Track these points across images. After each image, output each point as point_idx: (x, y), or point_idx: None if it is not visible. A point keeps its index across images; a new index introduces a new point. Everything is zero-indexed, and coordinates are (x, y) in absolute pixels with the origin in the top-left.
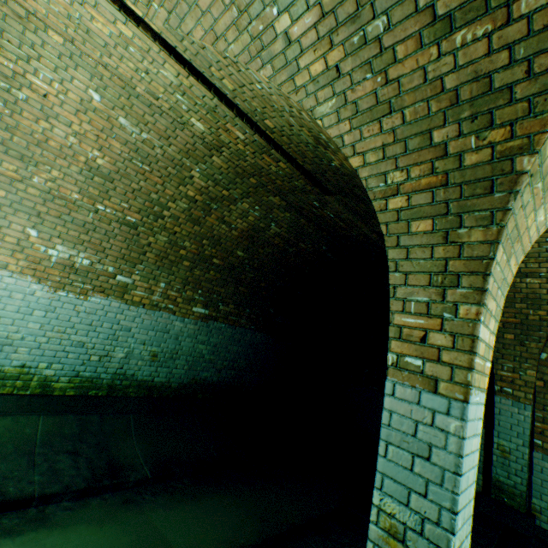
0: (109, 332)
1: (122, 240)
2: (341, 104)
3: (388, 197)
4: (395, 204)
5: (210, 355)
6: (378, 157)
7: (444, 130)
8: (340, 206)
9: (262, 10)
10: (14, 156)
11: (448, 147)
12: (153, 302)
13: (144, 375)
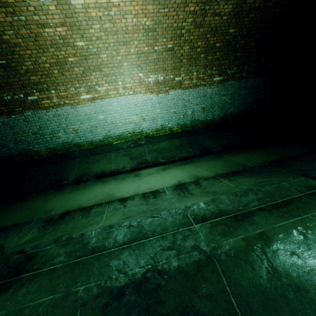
0: (182, 105)
1: (170, 60)
2: None
3: None
4: None
5: (229, 101)
6: None
7: None
8: None
9: None
10: (122, 45)
11: None
12: (194, 84)
13: (202, 118)
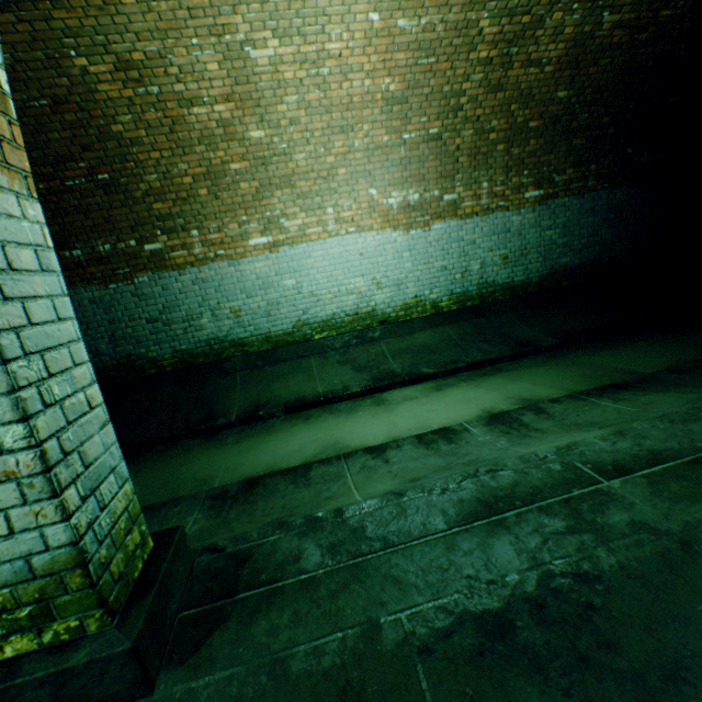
0: (458, 251)
1: (433, 159)
2: None
3: None
4: None
5: (561, 240)
6: None
7: None
8: None
9: None
10: (337, 133)
11: None
12: (483, 208)
13: (502, 279)
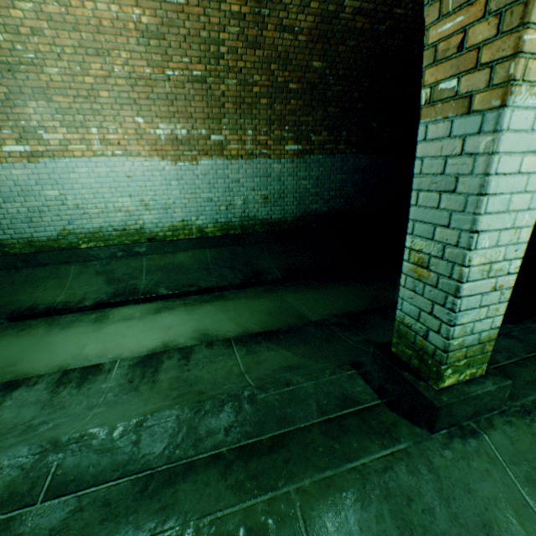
0: (224, 187)
1: (200, 100)
2: None
3: None
4: None
5: (314, 189)
6: None
7: None
8: None
9: None
10: (93, 54)
11: None
12: (248, 152)
13: (262, 215)
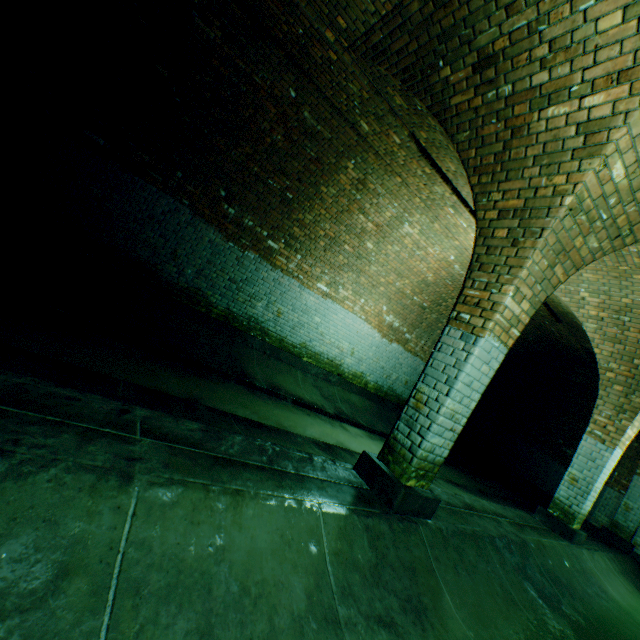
0: (393, 364)
1: (415, 315)
2: (598, 329)
3: (606, 371)
4: (608, 374)
5: None
6: (607, 355)
7: (638, 361)
8: (563, 328)
9: (576, 287)
10: (396, 273)
11: (638, 367)
12: (415, 351)
13: (399, 391)
